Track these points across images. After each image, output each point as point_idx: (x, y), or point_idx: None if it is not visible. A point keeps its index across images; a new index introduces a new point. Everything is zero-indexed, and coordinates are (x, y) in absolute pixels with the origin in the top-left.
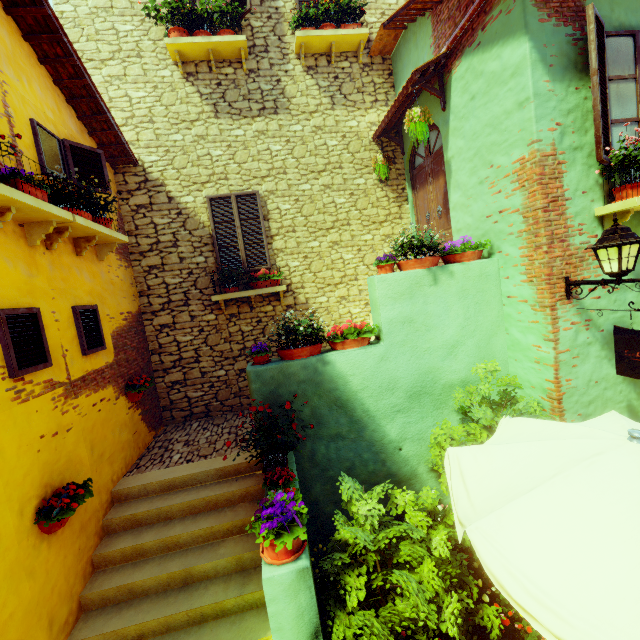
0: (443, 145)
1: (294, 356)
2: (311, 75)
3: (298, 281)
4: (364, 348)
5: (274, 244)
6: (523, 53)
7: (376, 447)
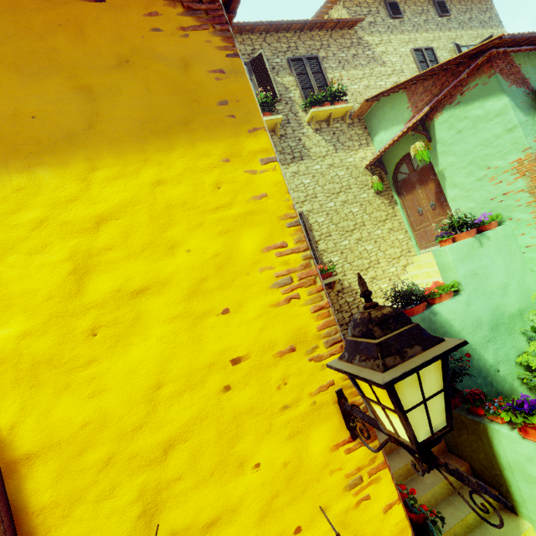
0: (432, 163)
1: (414, 313)
2: (319, 134)
3: (341, 271)
4: (454, 298)
5: (319, 247)
6: (504, 103)
7: (483, 373)
